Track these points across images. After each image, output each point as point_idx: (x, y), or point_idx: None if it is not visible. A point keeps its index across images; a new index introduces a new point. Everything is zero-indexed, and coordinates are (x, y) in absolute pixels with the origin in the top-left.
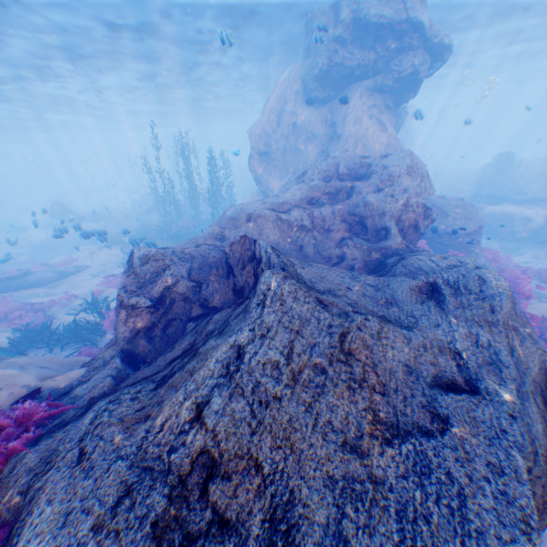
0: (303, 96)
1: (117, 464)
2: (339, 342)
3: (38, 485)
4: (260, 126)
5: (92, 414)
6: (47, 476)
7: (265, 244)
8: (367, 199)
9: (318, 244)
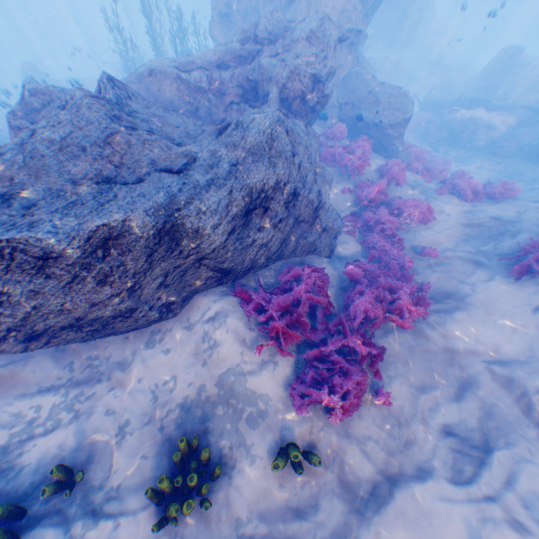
0: None
1: None
2: (107, 138)
3: None
4: None
5: None
6: None
7: (103, 76)
8: (262, 65)
9: (211, 107)
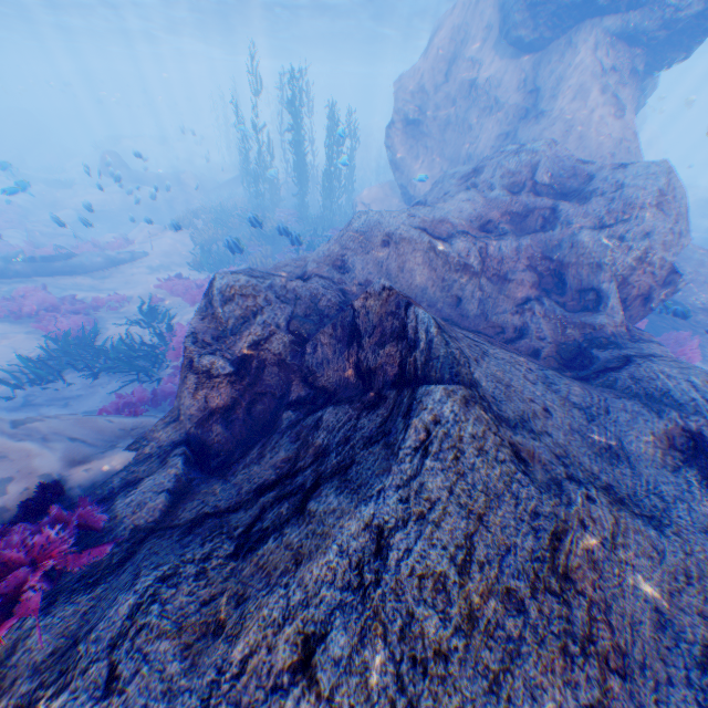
0: (496, 31)
1: None
2: (551, 551)
3: None
4: (415, 75)
5: (133, 600)
6: (58, 701)
7: (428, 320)
8: (581, 240)
9: (486, 299)
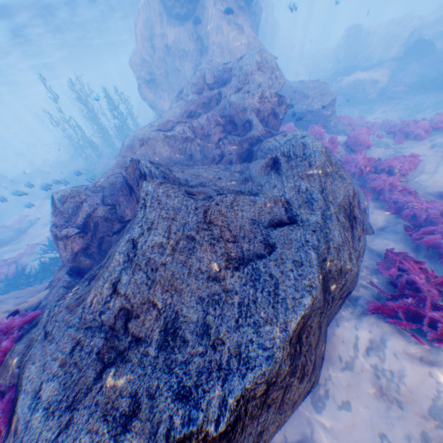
0: (166, 15)
1: (68, 331)
2: (203, 217)
3: (26, 358)
4: (137, 55)
5: (48, 311)
6: (30, 353)
7: (145, 162)
8: (232, 101)
9: (202, 149)
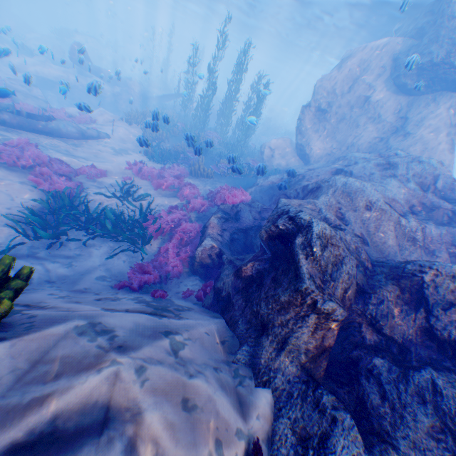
0: (389, 74)
1: None
2: None
3: None
4: (330, 80)
5: None
6: None
7: None
8: None
9: None
